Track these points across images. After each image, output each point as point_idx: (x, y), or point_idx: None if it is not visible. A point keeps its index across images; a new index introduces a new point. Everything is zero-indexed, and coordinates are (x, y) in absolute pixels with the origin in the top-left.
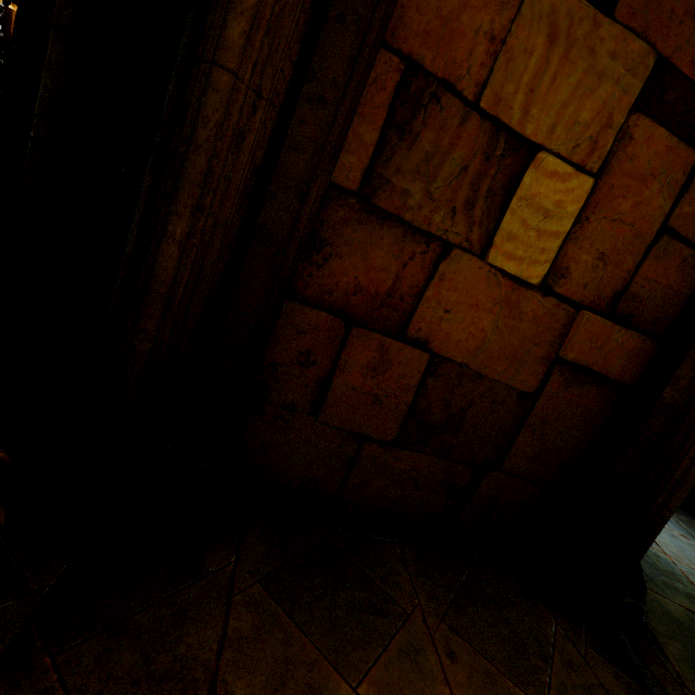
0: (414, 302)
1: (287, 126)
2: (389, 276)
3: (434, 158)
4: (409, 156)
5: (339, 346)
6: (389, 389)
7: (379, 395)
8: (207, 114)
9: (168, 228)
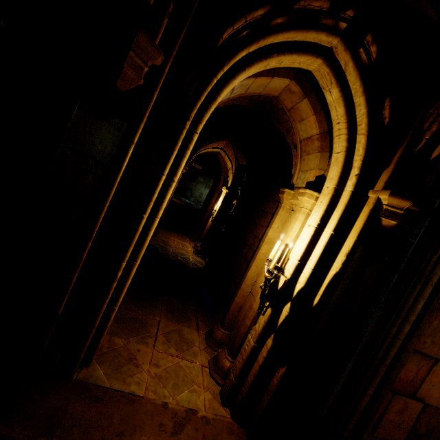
0: (420, 383)
1: (406, 344)
2: (413, 373)
3: (437, 329)
4: (428, 329)
5: (388, 403)
6: (404, 419)
7: (400, 422)
8: (392, 354)
9: (368, 391)
